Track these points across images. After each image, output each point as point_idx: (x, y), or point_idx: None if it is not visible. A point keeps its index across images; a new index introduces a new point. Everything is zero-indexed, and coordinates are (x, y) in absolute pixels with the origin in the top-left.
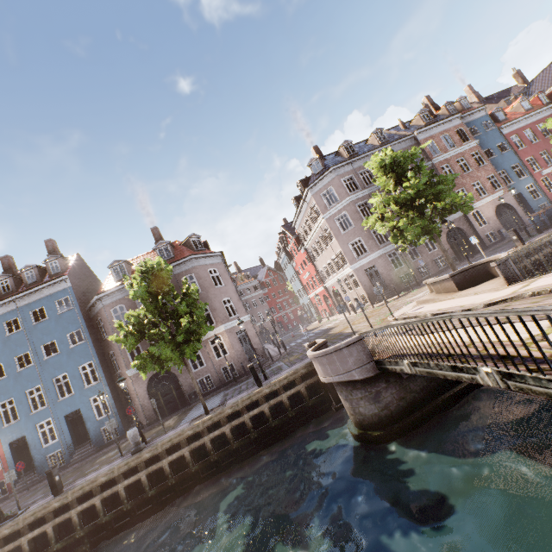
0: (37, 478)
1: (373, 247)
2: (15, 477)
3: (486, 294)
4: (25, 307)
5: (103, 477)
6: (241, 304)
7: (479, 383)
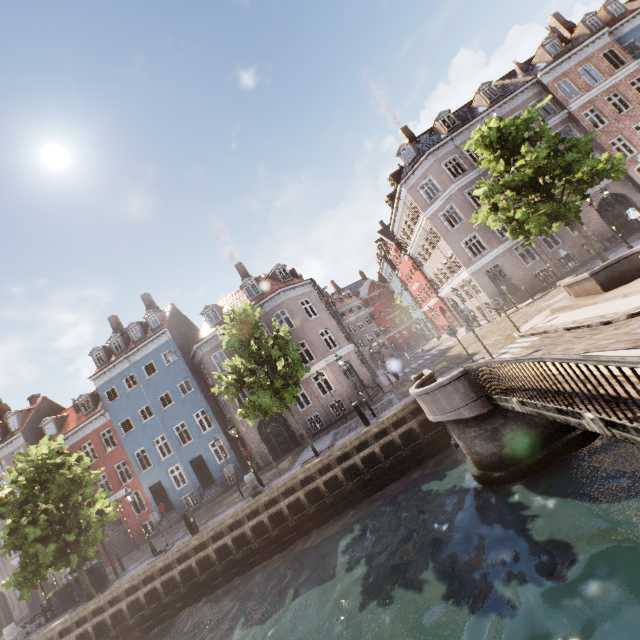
0: (177, 517)
1: (493, 241)
2: (158, 518)
3: (636, 297)
4: (137, 363)
5: (230, 519)
6: (340, 333)
7: (586, 428)
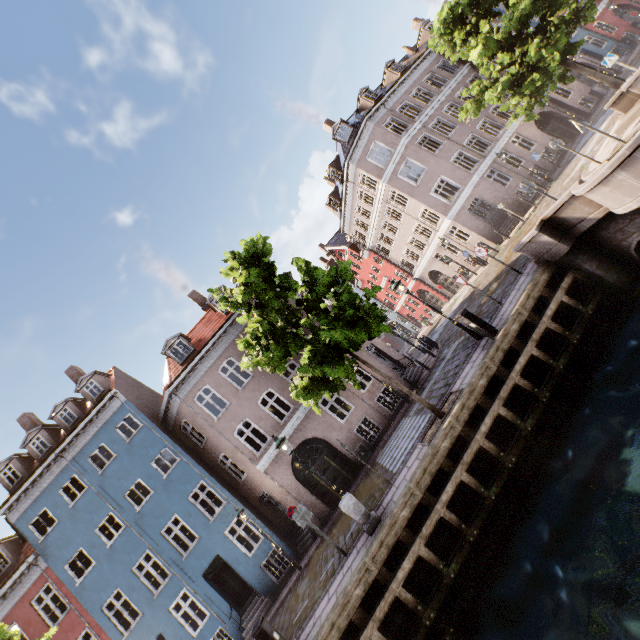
0: None
1: (464, 177)
2: None
3: None
4: (78, 457)
5: (357, 587)
6: None
7: None
